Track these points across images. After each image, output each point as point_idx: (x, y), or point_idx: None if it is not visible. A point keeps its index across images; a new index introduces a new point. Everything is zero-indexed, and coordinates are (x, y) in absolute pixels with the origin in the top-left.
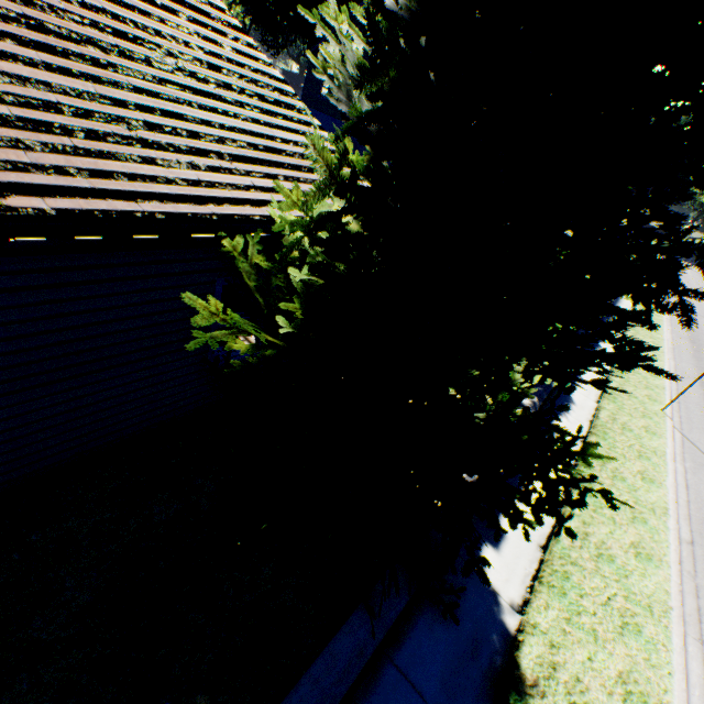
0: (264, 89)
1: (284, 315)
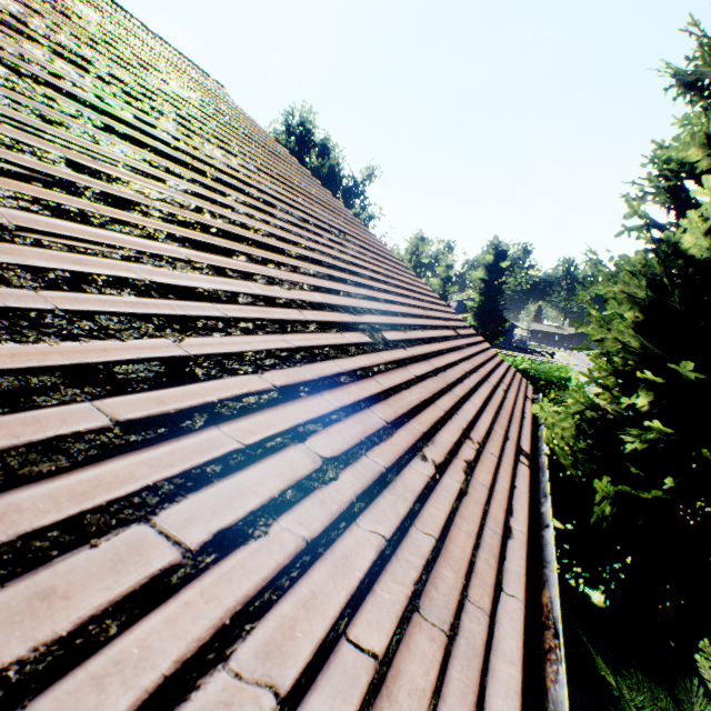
0: (466, 329)
1: (599, 478)
